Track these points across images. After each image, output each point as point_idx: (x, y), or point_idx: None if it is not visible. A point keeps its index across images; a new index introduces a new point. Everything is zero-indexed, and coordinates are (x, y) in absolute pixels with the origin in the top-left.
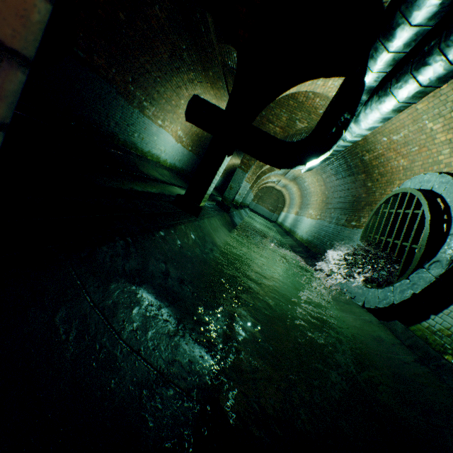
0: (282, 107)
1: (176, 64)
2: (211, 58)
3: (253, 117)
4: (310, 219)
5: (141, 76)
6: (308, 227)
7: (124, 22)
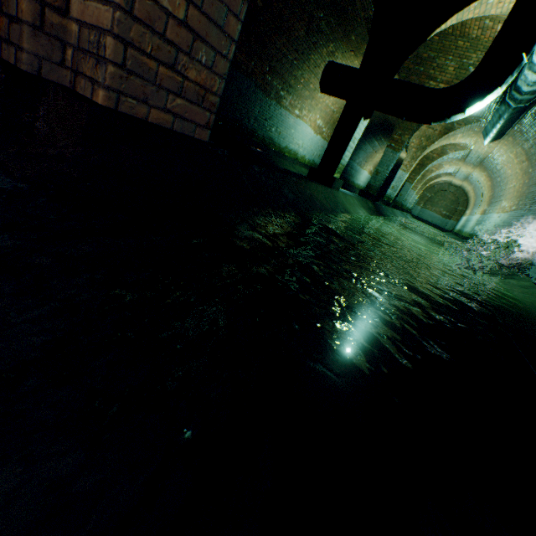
0: (446, 54)
1: (313, 39)
2: (352, 18)
3: (395, 69)
4: (501, 213)
5: (277, 63)
6: (496, 225)
7: (261, 9)
